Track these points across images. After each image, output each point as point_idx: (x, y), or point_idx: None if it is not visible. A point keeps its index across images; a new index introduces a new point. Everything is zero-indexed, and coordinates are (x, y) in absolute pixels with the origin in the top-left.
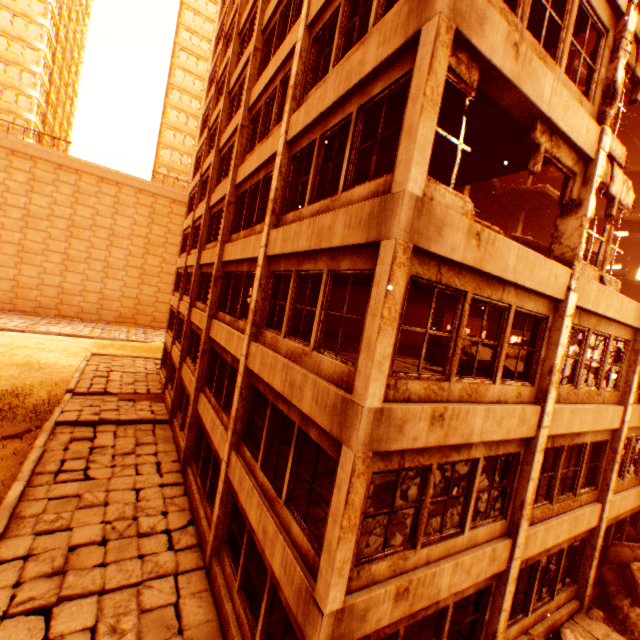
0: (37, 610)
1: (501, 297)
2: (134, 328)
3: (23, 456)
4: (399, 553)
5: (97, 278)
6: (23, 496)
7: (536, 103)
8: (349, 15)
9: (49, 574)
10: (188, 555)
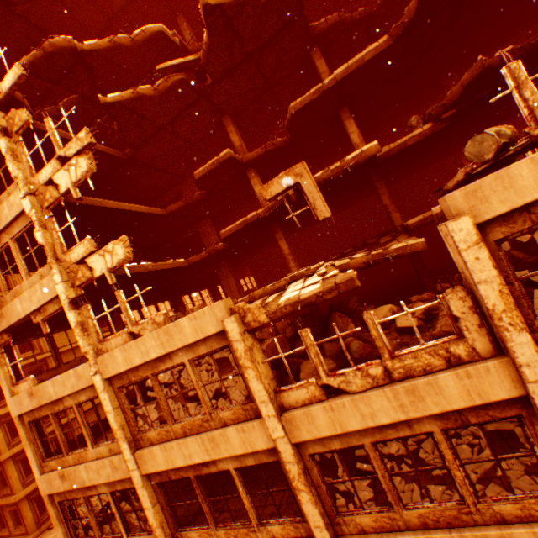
0: None
1: (65, 404)
2: None
3: None
4: None
5: None
6: None
7: (20, 318)
8: None
9: None
10: None
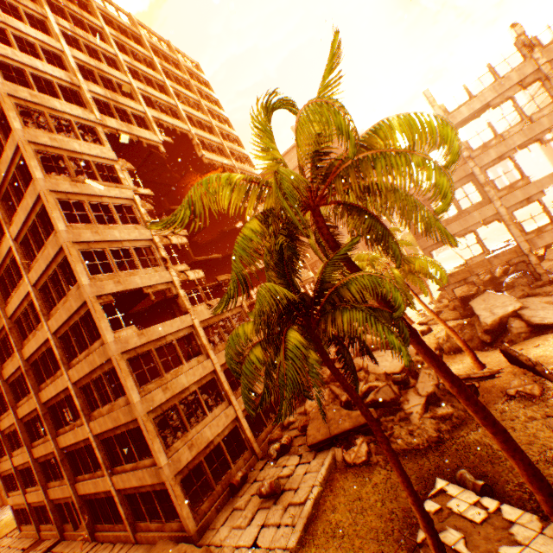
0: None
1: (167, 340)
2: None
3: None
4: (183, 436)
5: None
6: None
7: (138, 287)
8: (54, 282)
9: None
10: (122, 550)
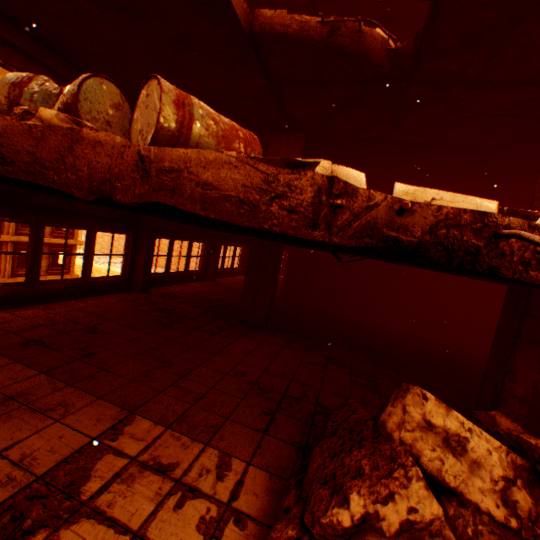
0: None
1: None
2: None
3: None
4: None
5: None
6: None
7: None
8: None
9: None
10: None
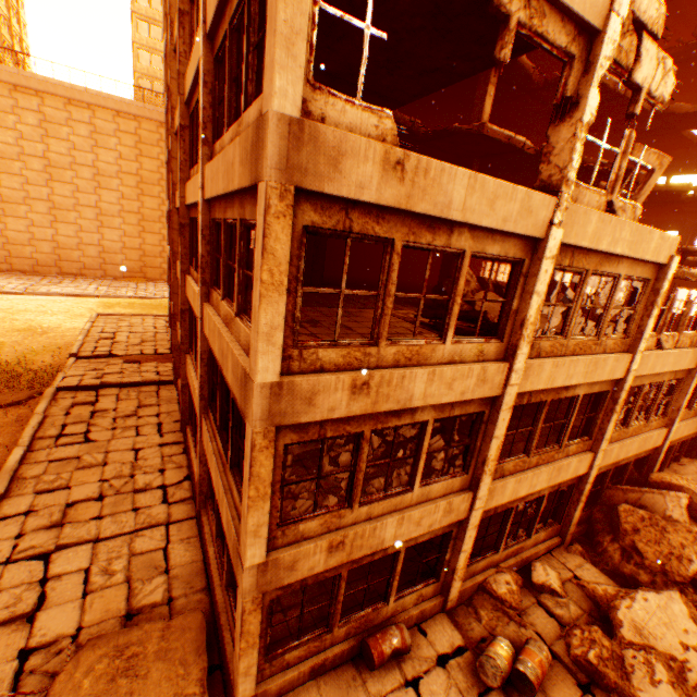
0: (37, 556)
1: (449, 242)
2: (144, 283)
3: (27, 422)
4: (333, 513)
5: (92, 228)
6: (25, 460)
7: None
8: None
9: (48, 527)
10: (181, 507)
